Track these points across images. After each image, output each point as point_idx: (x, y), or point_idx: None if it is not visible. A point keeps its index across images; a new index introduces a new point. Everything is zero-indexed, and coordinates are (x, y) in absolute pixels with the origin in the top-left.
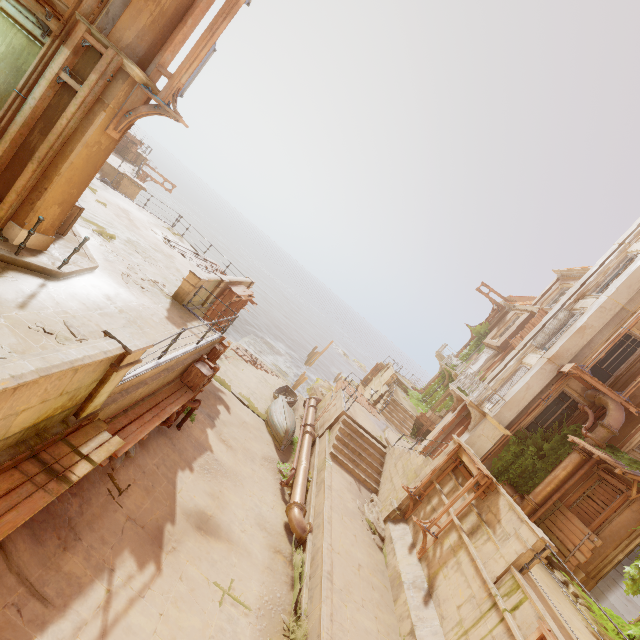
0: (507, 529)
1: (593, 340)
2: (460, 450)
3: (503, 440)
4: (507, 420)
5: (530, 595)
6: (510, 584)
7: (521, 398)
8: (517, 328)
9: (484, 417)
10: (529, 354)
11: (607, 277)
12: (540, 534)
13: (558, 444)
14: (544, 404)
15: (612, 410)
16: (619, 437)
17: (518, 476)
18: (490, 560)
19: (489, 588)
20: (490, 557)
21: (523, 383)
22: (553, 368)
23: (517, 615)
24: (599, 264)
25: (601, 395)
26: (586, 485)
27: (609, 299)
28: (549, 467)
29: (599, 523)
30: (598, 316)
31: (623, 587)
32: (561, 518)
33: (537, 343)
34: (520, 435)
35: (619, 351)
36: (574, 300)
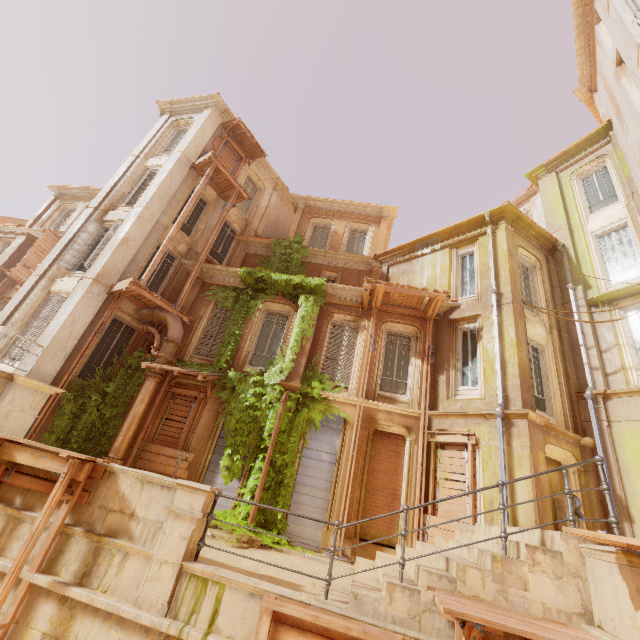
0: (152, 516)
1: (138, 254)
2: (4, 448)
3: (52, 404)
4: (52, 373)
5: (229, 577)
6: (192, 591)
7: (67, 337)
8: (12, 257)
9: (10, 382)
10: (60, 279)
11: (132, 189)
12: (207, 487)
13: (125, 379)
14: (99, 337)
15: (173, 323)
16: (180, 349)
17: (85, 441)
18: (145, 587)
19: (164, 632)
20: (142, 582)
21: (66, 315)
22: (102, 290)
23: (222, 623)
24: (121, 173)
25: (159, 311)
26: (164, 409)
27: (146, 209)
28: (122, 409)
29: (185, 438)
30: (139, 227)
31: (219, 481)
32: (149, 457)
33: (68, 263)
34: (74, 387)
35: (160, 267)
36: (103, 211)
